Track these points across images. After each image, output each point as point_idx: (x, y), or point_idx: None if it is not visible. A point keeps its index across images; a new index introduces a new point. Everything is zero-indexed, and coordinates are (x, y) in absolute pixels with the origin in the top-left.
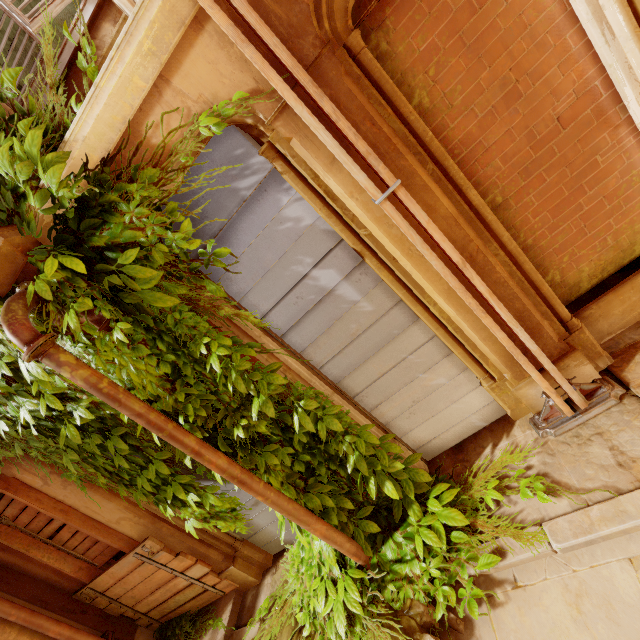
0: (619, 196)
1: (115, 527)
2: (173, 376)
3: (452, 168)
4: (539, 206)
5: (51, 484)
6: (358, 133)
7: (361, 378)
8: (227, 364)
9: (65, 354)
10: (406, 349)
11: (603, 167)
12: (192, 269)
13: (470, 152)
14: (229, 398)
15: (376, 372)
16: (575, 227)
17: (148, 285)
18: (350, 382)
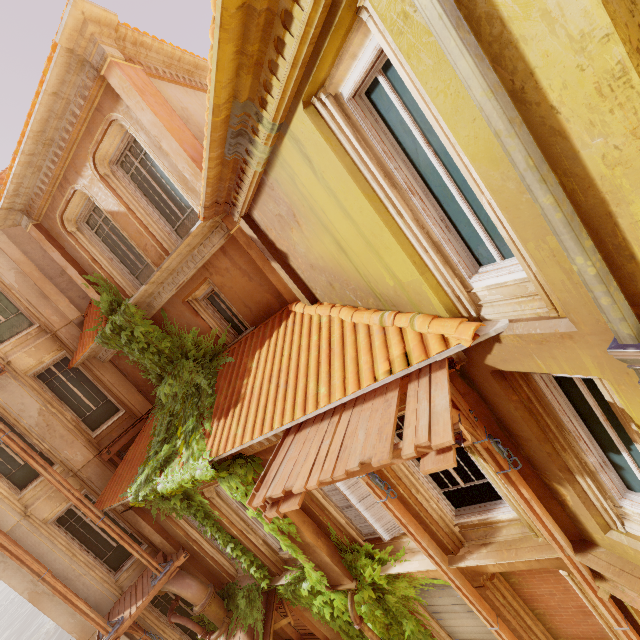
0: (597, 632)
1: (323, 632)
2: (389, 624)
3: (521, 613)
4: (560, 621)
5: (306, 611)
6: (487, 602)
7: (461, 636)
8: (413, 633)
9: (366, 626)
10: (486, 637)
11: (590, 623)
12: (408, 598)
13: (532, 598)
14: (407, 637)
15: (469, 637)
16: (575, 632)
17: (392, 600)
18: (456, 635)
